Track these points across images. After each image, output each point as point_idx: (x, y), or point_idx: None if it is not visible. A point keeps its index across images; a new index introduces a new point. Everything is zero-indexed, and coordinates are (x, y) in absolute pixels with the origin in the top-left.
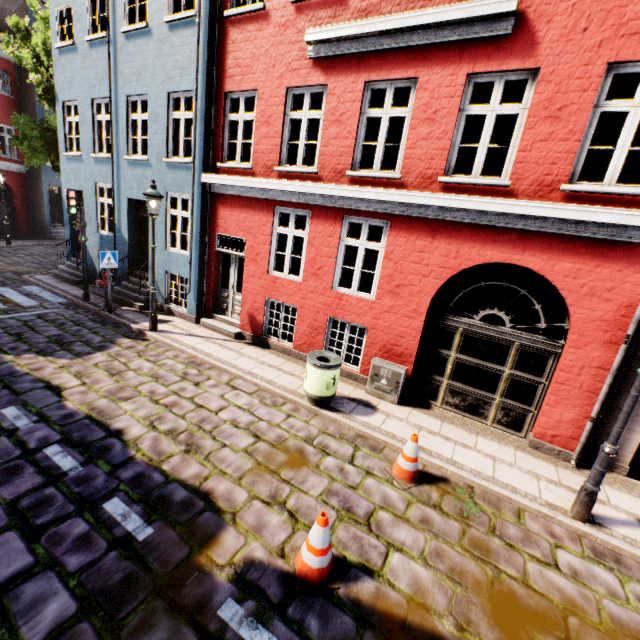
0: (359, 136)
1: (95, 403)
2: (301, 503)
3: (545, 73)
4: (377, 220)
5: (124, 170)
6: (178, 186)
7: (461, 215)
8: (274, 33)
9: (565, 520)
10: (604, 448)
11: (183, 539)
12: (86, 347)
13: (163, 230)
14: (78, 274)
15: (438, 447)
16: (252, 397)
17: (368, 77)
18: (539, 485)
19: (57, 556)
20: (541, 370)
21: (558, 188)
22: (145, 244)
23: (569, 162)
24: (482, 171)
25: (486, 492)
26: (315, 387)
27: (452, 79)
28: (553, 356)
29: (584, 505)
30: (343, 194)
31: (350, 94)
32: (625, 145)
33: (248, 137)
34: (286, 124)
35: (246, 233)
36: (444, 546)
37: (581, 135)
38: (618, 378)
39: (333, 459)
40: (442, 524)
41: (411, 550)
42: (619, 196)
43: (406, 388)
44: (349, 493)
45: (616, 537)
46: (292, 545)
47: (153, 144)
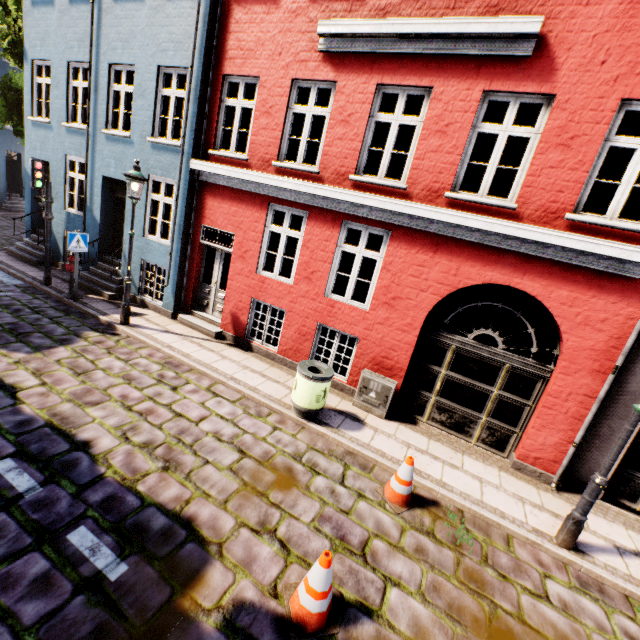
0: (366, 140)
1: (57, 408)
2: (292, 531)
3: (560, 100)
4: (378, 229)
5: (101, 145)
6: (163, 169)
7: (465, 233)
8: (283, 19)
9: (552, 548)
10: (595, 479)
11: (163, 578)
12: (46, 339)
13: (142, 215)
14: (38, 254)
15: (427, 467)
16: (235, 406)
17: (381, 80)
18: (525, 509)
19: (9, 604)
20: (529, 393)
21: (563, 216)
22: (119, 228)
23: (576, 192)
24: (469, 186)
25: (476, 517)
26: (305, 399)
27: (468, 94)
28: (542, 380)
29: (571, 533)
30: (345, 198)
31: (360, 95)
32: (630, 181)
33: (243, 125)
34: (288, 117)
35: (235, 228)
36: (440, 579)
37: (590, 166)
38: (602, 406)
39: (323, 479)
40: (437, 553)
41: (408, 584)
42: (620, 230)
43: (394, 402)
44: (342, 519)
45: (598, 565)
46: (285, 582)
47: (137, 120)
